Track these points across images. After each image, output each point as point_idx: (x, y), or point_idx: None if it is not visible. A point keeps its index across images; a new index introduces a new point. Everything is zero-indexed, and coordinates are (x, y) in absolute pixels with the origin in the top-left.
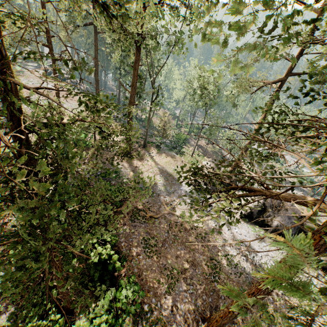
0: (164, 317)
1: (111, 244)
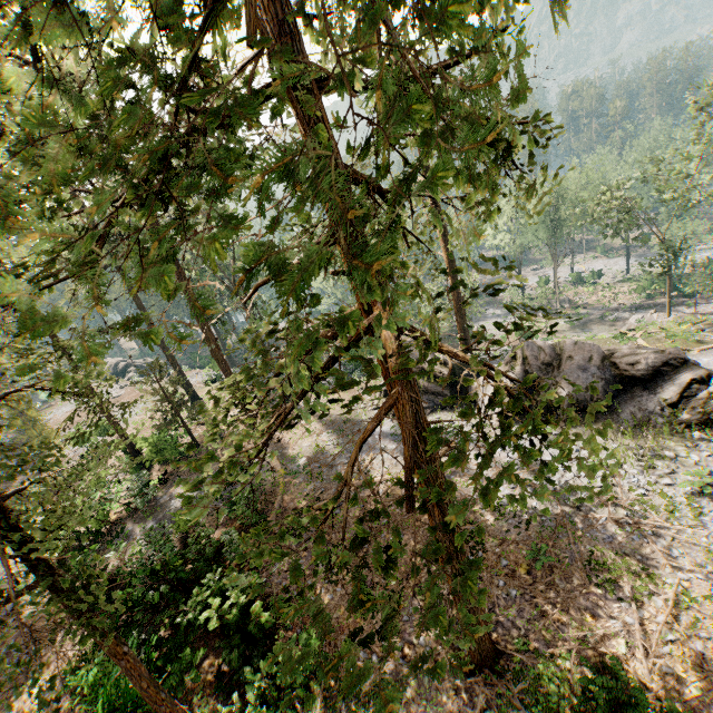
0: (390, 675)
1: (244, 590)
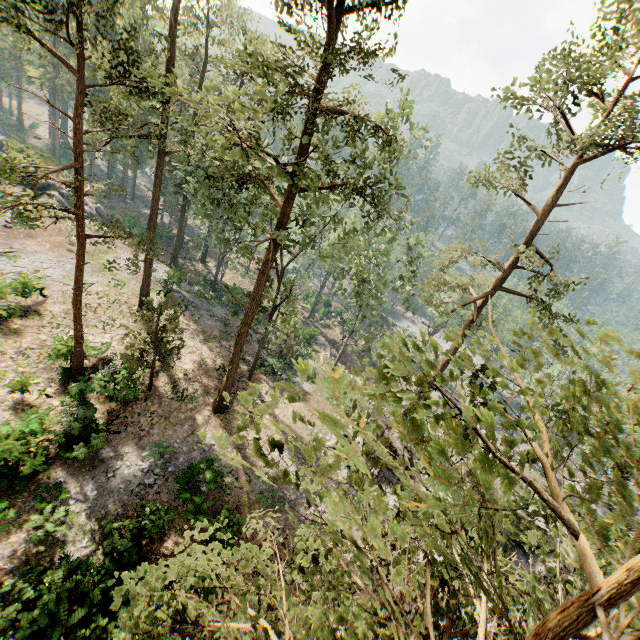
0: None
1: None
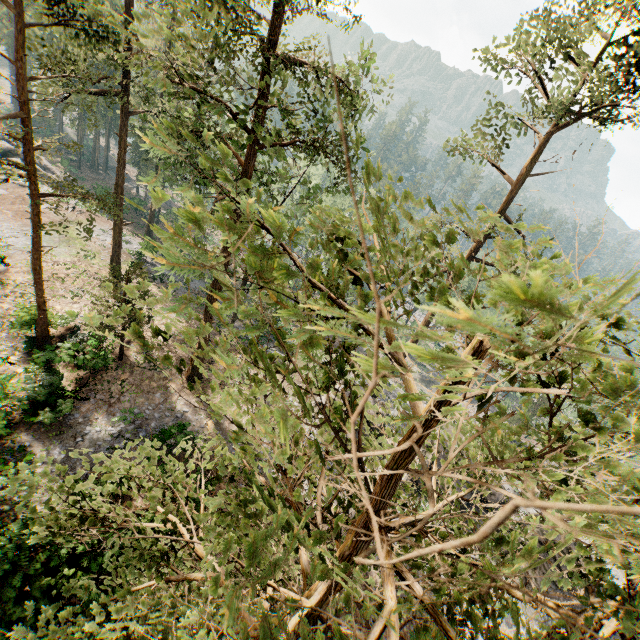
0: None
1: None
